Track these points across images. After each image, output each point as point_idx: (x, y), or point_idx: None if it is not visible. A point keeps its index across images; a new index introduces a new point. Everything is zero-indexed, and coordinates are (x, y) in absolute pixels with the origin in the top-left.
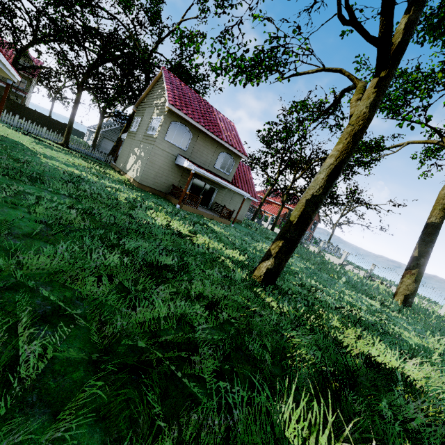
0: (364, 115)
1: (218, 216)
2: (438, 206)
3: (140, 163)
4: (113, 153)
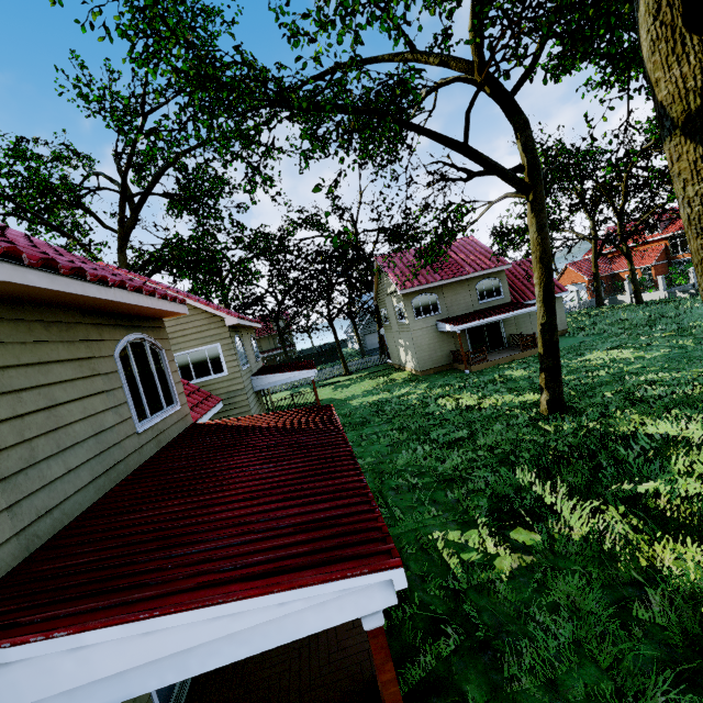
0: (537, 241)
1: (519, 352)
2: None
3: (410, 352)
4: (382, 349)
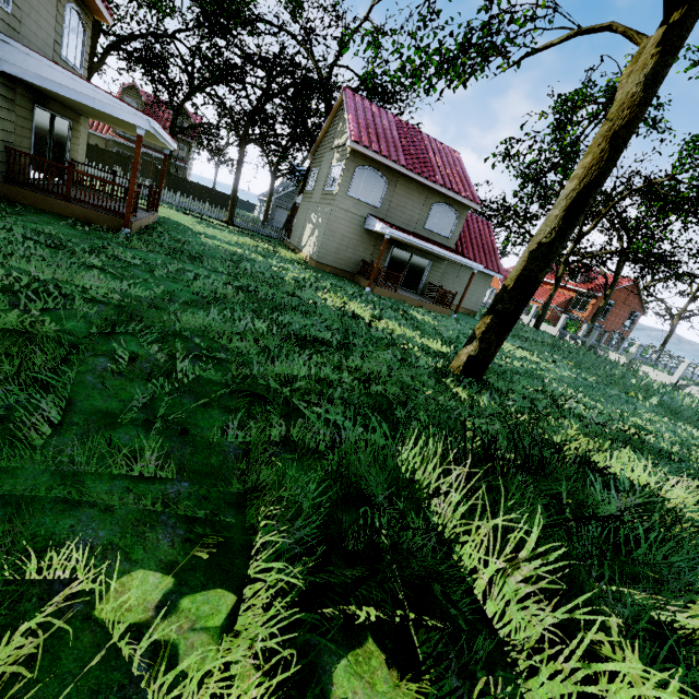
0: (633, 99)
1: (431, 303)
2: None
3: (318, 233)
4: (288, 226)
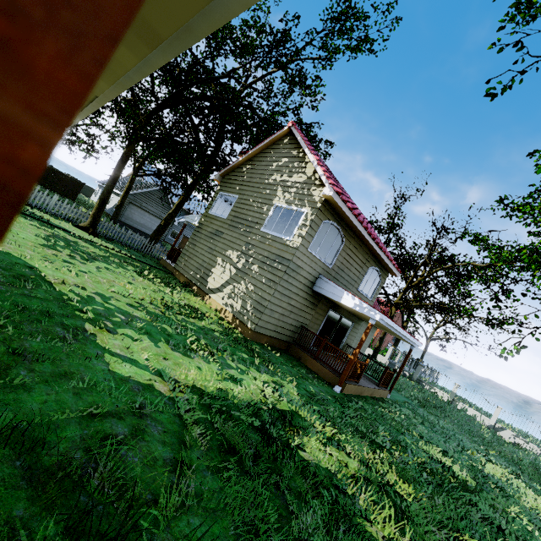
0: None
1: (376, 385)
2: None
3: (252, 287)
4: (158, 236)
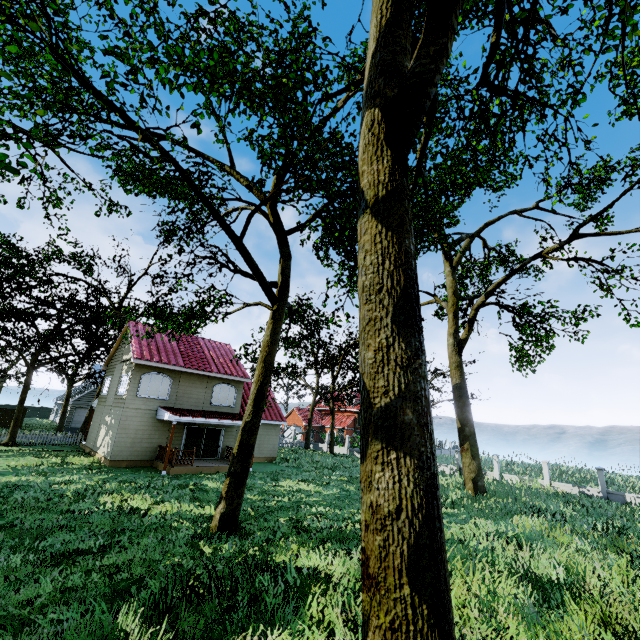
0: (267, 343)
1: (227, 465)
2: (451, 365)
3: (111, 433)
4: (86, 427)
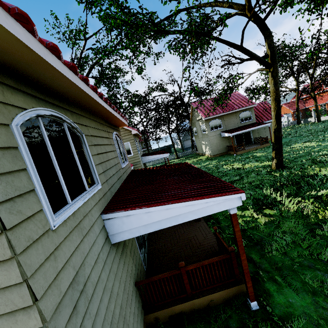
0: (273, 90)
1: (259, 145)
2: None
3: (208, 147)
4: (193, 147)
